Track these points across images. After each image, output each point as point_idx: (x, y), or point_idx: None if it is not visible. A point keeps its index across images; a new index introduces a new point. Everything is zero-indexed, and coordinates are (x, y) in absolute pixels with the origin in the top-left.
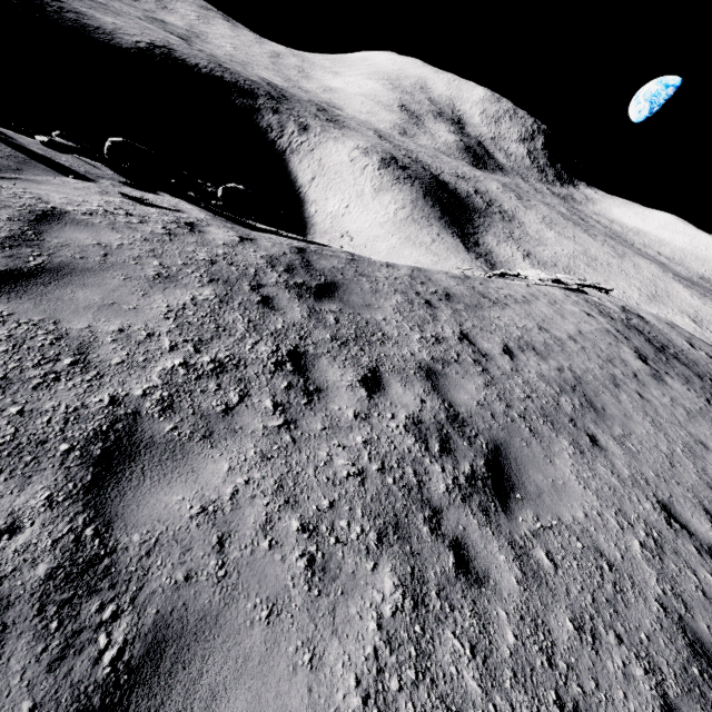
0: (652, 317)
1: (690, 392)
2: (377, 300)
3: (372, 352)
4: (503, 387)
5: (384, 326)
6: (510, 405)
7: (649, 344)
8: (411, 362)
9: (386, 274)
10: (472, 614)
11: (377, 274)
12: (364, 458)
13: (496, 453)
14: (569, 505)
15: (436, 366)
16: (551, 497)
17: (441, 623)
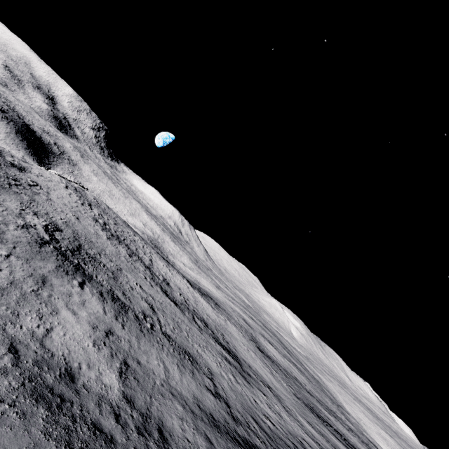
0: (89, 193)
1: (73, 193)
2: (2, 150)
3: (2, 154)
4: (25, 167)
5: (4, 153)
6: (25, 168)
7: (75, 189)
8: (9, 158)
9: (3, 148)
10: (14, 169)
11: (1, 147)
12: (3, 159)
13: (20, 168)
14: (29, 174)
15: (13, 160)
16: (27, 173)
17: (11, 167)
